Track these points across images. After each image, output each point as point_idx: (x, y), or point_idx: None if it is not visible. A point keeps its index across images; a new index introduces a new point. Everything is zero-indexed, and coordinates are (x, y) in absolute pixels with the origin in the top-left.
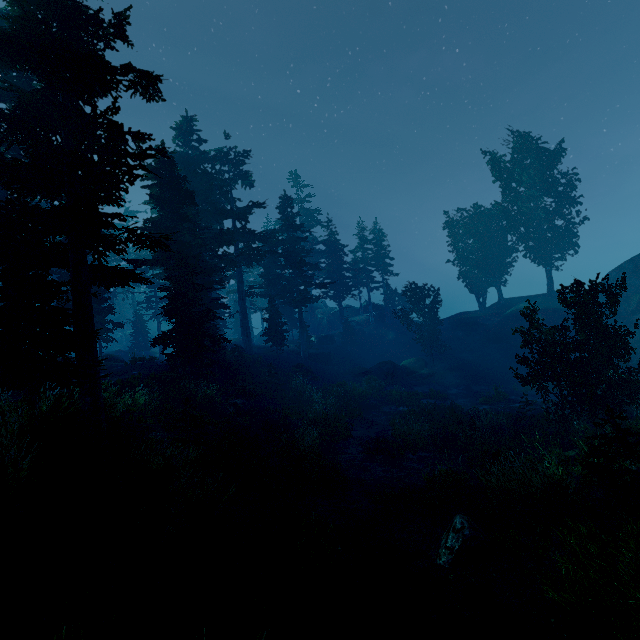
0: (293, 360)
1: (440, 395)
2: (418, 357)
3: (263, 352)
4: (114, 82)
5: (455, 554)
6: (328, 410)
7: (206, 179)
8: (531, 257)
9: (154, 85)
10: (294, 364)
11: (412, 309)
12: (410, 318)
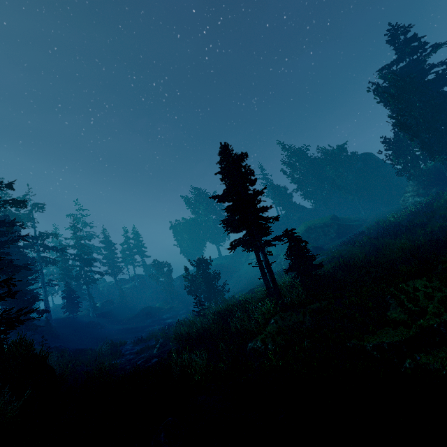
0: (85, 320)
1: (174, 316)
2: (165, 300)
3: (62, 320)
4: (4, 204)
5: (158, 348)
6: (113, 339)
7: (16, 214)
8: (210, 241)
9: (24, 203)
10: (87, 322)
11: (158, 274)
12: (157, 279)
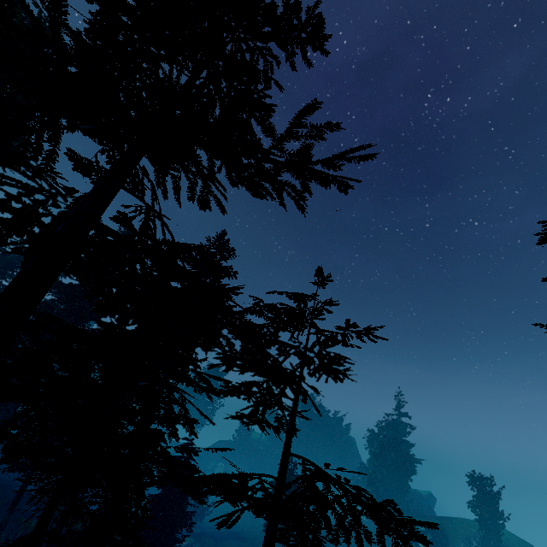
0: None
1: None
2: None
3: None
4: None
5: None
6: None
7: None
8: None
9: None
10: None
11: None
12: None
